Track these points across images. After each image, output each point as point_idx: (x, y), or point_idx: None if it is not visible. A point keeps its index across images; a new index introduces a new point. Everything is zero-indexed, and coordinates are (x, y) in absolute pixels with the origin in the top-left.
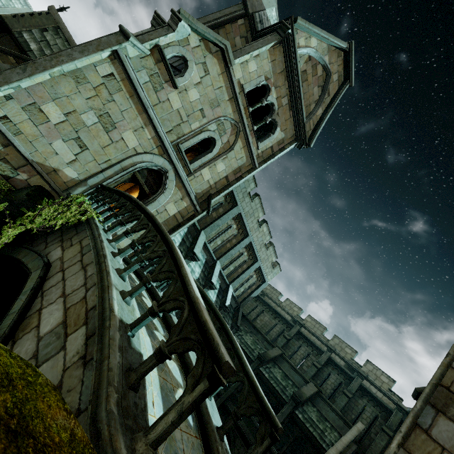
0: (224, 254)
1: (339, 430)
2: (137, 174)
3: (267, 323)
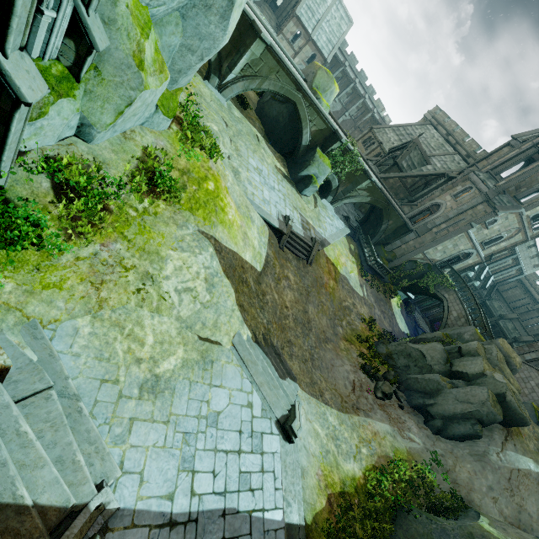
0: (493, 263)
1: None
2: (460, 255)
3: (516, 296)
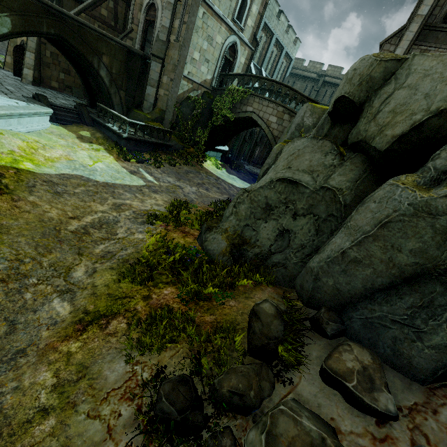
0: (263, 61)
1: None
2: (226, 55)
3: (300, 89)
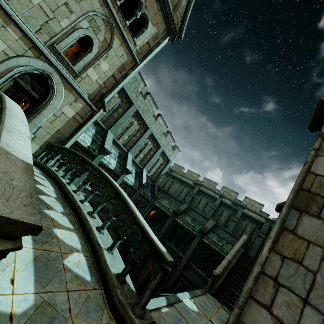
0: (133, 146)
1: (232, 243)
2: (18, 80)
3: (177, 190)
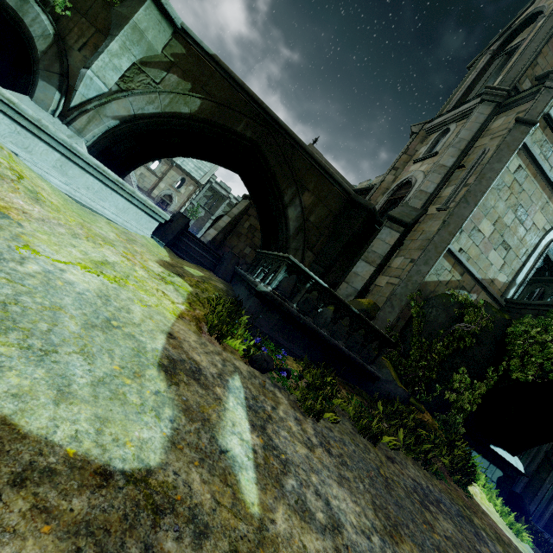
0: None
1: None
2: (548, 253)
3: None
